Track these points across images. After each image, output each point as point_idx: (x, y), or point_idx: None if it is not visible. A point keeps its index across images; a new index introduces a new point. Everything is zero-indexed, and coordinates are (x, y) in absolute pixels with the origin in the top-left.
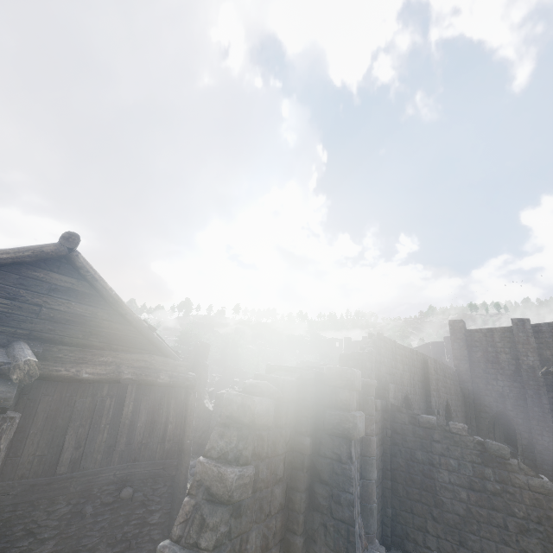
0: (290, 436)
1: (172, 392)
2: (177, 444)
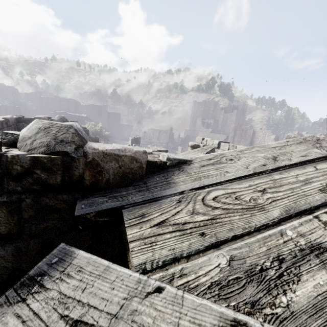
0: None
1: None
2: None
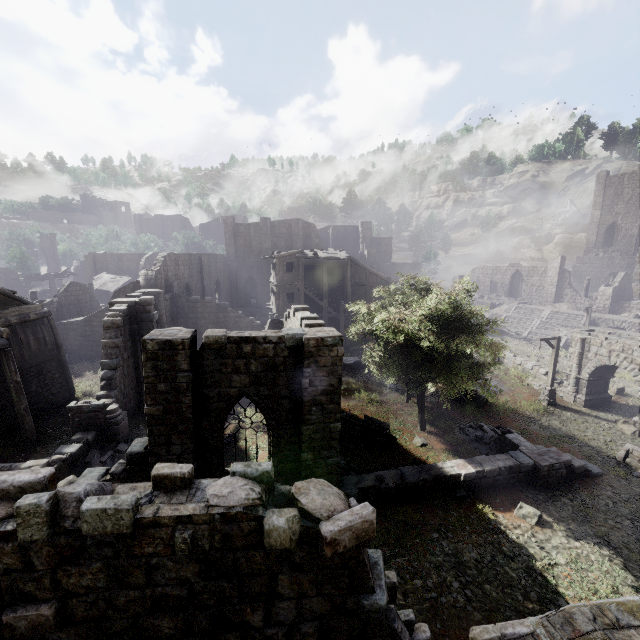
0: (129, 327)
1: (40, 322)
2: (54, 345)
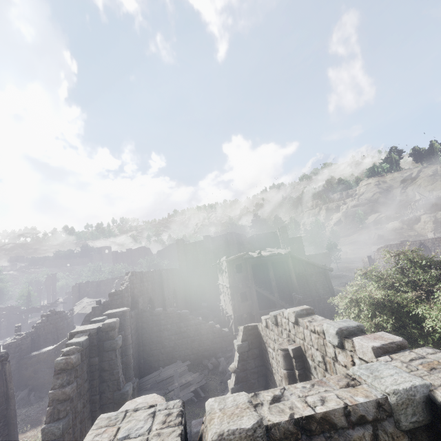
0: (88, 361)
1: None
2: (3, 396)
